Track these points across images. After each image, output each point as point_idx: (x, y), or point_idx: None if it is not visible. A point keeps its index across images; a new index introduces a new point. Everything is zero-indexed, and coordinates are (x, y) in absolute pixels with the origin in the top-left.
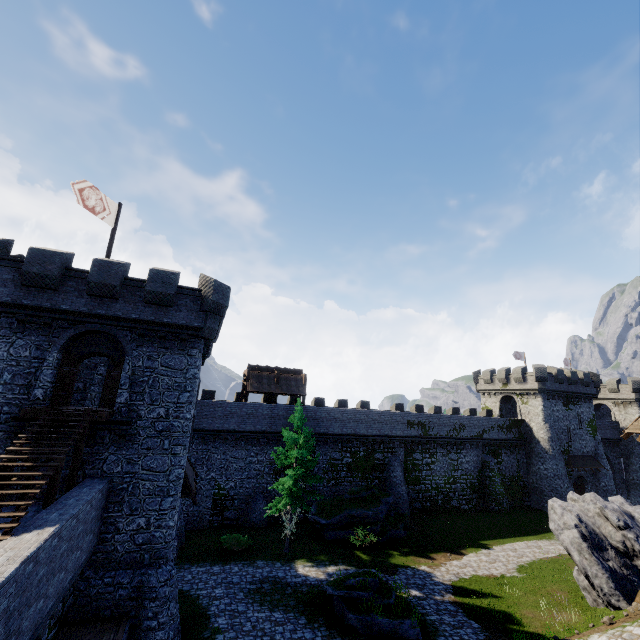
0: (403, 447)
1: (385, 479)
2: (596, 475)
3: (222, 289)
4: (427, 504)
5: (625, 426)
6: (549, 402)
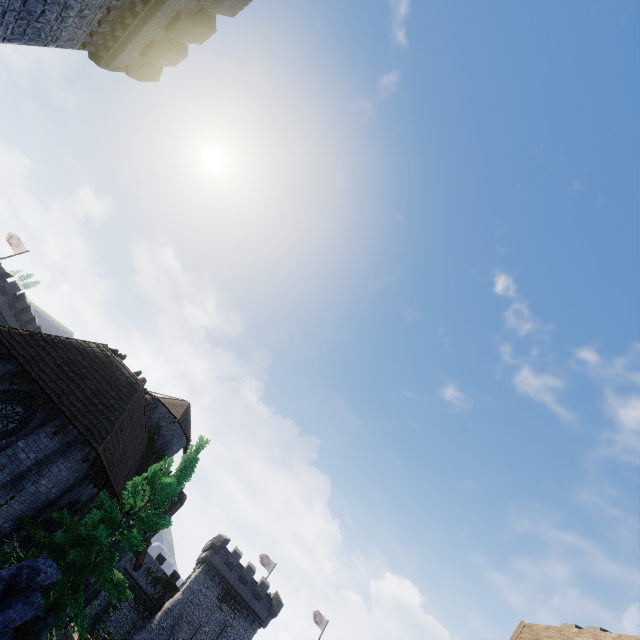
0: None
1: None
2: None
3: (15, 287)
4: None
5: None
6: (205, 578)
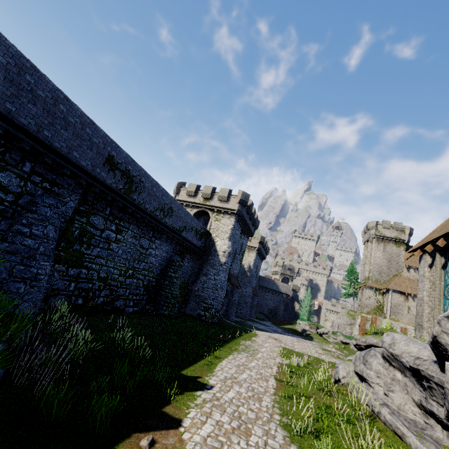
0: (79, 194)
1: (0, 236)
2: (233, 291)
3: None
4: (78, 302)
5: (244, 264)
6: (237, 225)
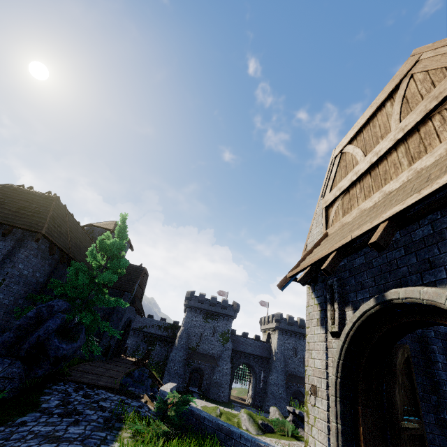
0: None
1: None
2: (214, 370)
3: None
4: None
5: (273, 348)
6: (191, 314)
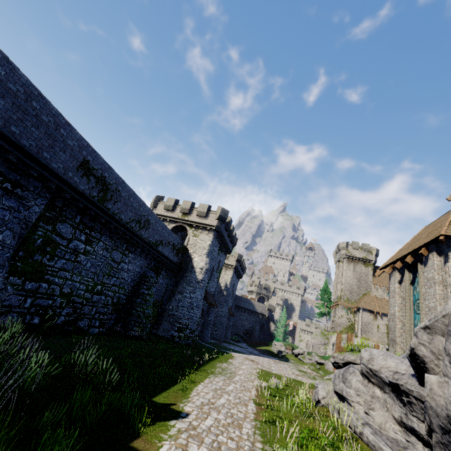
0: (46, 199)
1: None
2: (209, 311)
3: None
4: (34, 321)
5: (221, 282)
6: (215, 241)
